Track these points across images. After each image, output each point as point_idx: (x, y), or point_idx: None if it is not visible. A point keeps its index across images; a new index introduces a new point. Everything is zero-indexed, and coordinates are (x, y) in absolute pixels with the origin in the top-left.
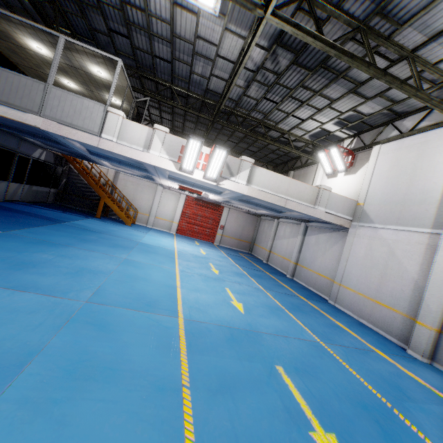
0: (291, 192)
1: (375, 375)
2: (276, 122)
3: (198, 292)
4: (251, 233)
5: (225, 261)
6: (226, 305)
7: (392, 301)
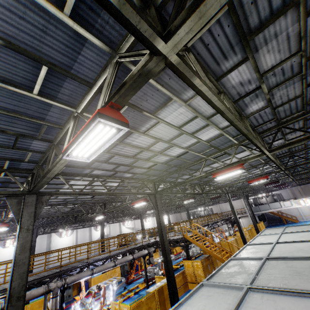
0: None
1: None
2: None
3: None
4: None
5: None
6: None
7: None
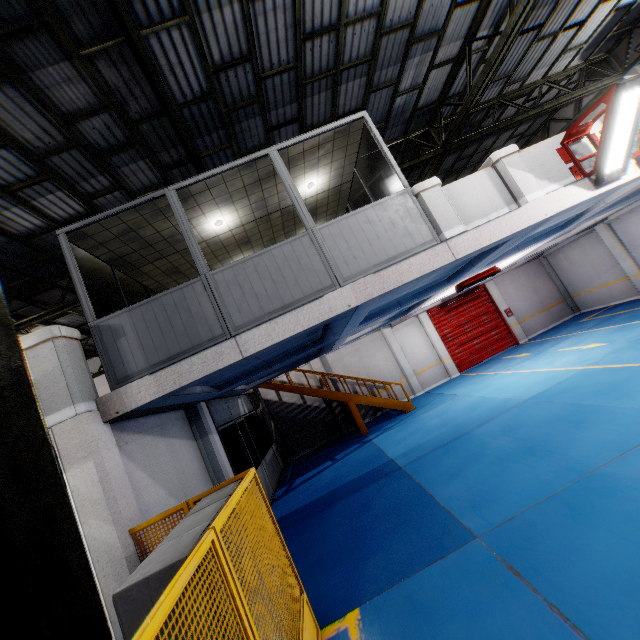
0: None
1: None
2: (525, 77)
3: None
4: (551, 287)
5: None
6: None
7: None
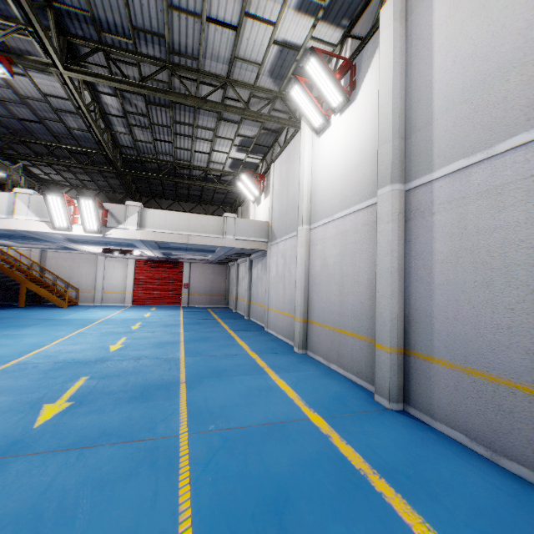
0: (193, 227)
1: (209, 368)
2: (189, 161)
3: (73, 345)
4: (223, 284)
5: (170, 318)
6: (97, 349)
7: (289, 308)
